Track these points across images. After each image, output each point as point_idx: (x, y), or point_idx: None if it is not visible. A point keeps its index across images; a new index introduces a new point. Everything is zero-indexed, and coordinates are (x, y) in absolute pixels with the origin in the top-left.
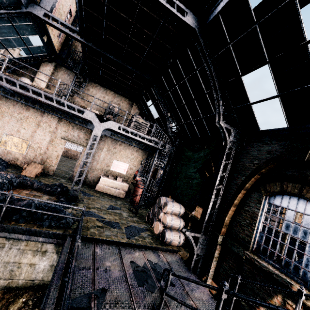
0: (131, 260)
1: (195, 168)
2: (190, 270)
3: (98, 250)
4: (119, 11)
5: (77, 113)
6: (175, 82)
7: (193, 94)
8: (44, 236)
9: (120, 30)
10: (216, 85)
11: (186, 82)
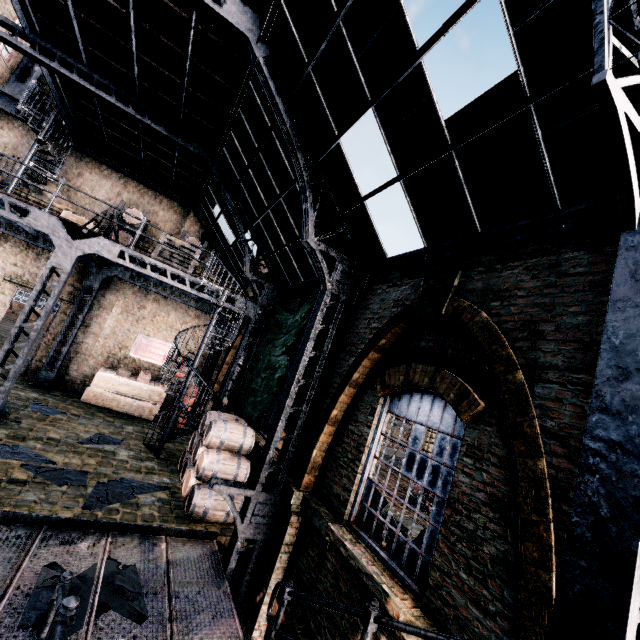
0: (52, 562)
1: (284, 347)
2: (222, 579)
3: None
4: None
5: (8, 214)
6: (245, 161)
7: (276, 186)
8: None
9: (113, 36)
10: (299, 158)
11: (262, 159)
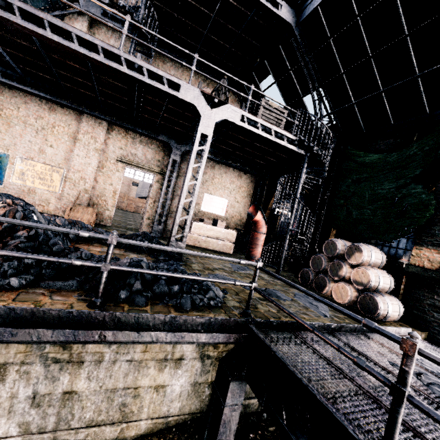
0: (388, 361)
1: (401, 179)
2: None
3: (318, 348)
4: None
5: (168, 89)
6: (355, 9)
7: (406, 24)
8: (200, 329)
9: None
10: None
11: None
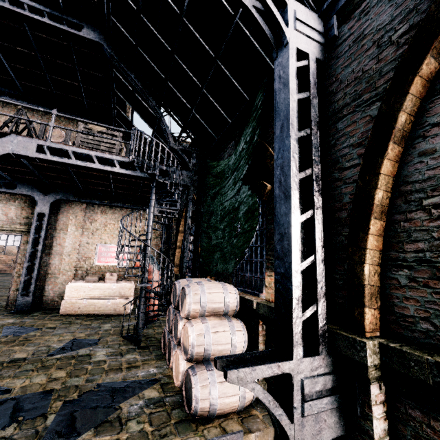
0: None
1: (236, 184)
2: None
3: None
4: None
5: None
6: (134, 7)
7: (174, 4)
8: None
9: None
10: None
11: None
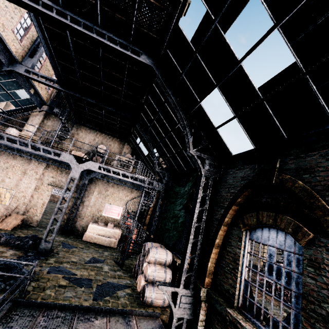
0: None
1: (181, 205)
2: None
3: (41, 319)
4: (87, 60)
5: (53, 156)
6: (152, 117)
7: (168, 127)
8: None
9: (93, 76)
10: (181, 114)
11: (160, 116)
